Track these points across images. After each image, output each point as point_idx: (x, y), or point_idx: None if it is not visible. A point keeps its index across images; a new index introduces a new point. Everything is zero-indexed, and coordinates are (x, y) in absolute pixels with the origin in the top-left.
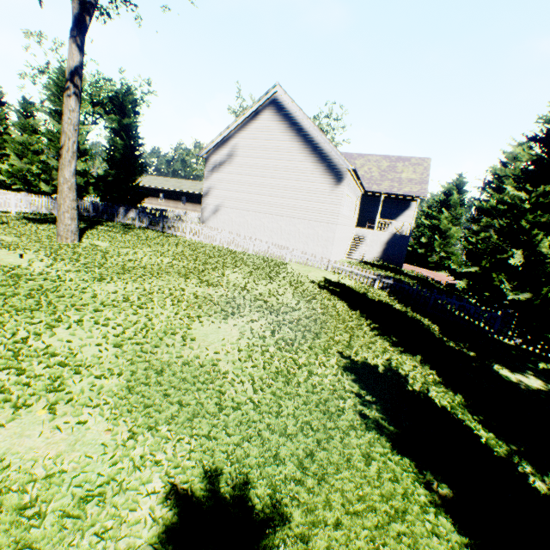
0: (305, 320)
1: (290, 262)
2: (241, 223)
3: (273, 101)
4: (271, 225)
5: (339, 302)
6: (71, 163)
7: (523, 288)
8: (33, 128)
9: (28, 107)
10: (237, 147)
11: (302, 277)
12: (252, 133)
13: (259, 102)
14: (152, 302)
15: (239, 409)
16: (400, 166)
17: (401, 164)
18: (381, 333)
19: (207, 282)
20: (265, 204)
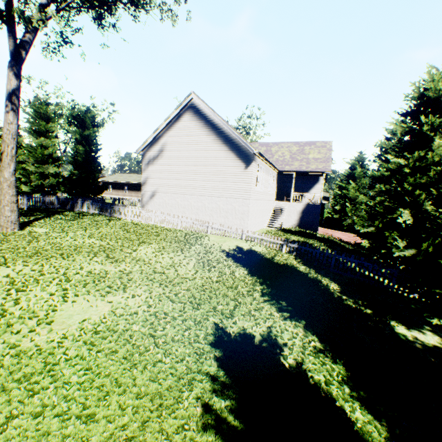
0: (193, 291)
1: (211, 234)
2: (173, 204)
3: (191, 106)
4: (197, 204)
5: (241, 268)
6: (10, 165)
7: (408, 244)
8: (19, 144)
9: None
10: (166, 144)
11: (216, 247)
12: (176, 132)
13: (179, 107)
14: (37, 284)
15: (42, 415)
16: (307, 149)
17: (308, 147)
18: (273, 297)
19: (114, 258)
20: (190, 188)
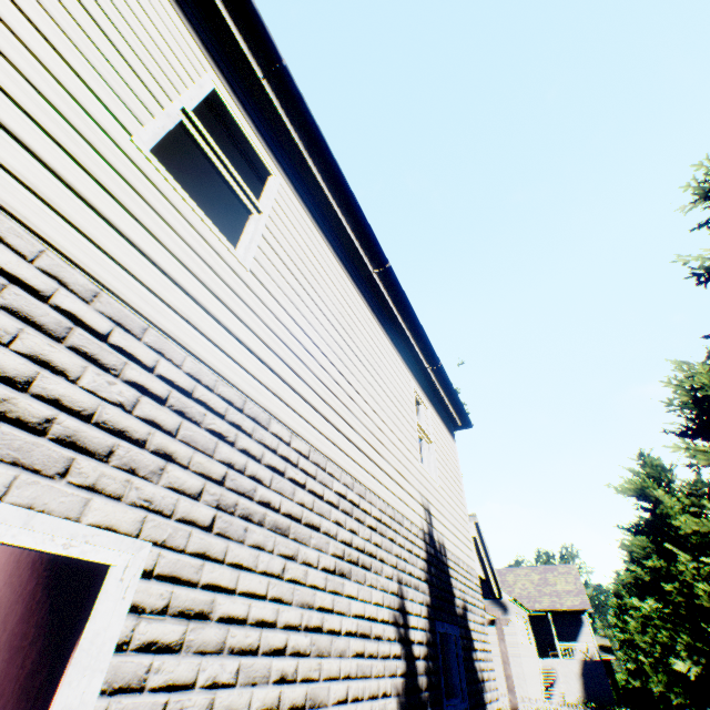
0: None
1: None
2: None
3: None
4: None
5: None
6: None
7: None
8: None
9: None
10: None
11: None
12: None
13: None
14: None
15: None
16: (550, 576)
17: (550, 573)
18: None
19: None
20: None
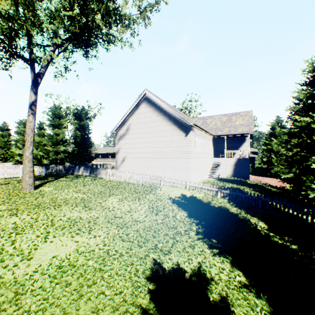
0: (140, 231)
1: (164, 186)
2: (137, 166)
3: (145, 98)
4: (153, 164)
5: (182, 211)
6: (30, 148)
7: None
8: (44, 134)
9: (41, 125)
10: (130, 124)
11: (165, 195)
12: (137, 116)
13: (137, 100)
14: (31, 228)
15: None
16: (233, 118)
17: (234, 117)
18: (206, 235)
19: (88, 207)
20: (148, 153)
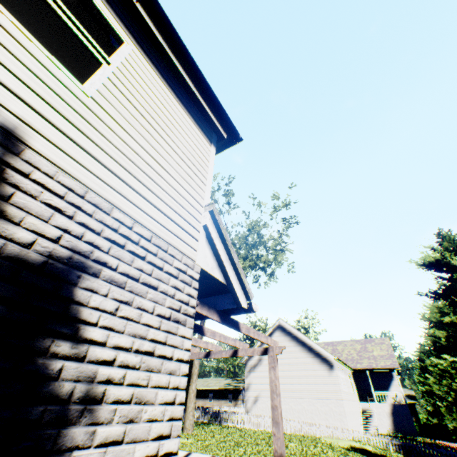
0: None
1: (320, 436)
2: None
3: (279, 326)
4: (297, 406)
5: (365, 456)
6: (196, 380)
7: None
8: None
9: None
10: None
11: (334, 444)
12: None
13: (271, 328)
14: (265, 454)
15: None
16: (368, 345)
17: (369, 344)
18: None
19: None
20: (288, 390)
